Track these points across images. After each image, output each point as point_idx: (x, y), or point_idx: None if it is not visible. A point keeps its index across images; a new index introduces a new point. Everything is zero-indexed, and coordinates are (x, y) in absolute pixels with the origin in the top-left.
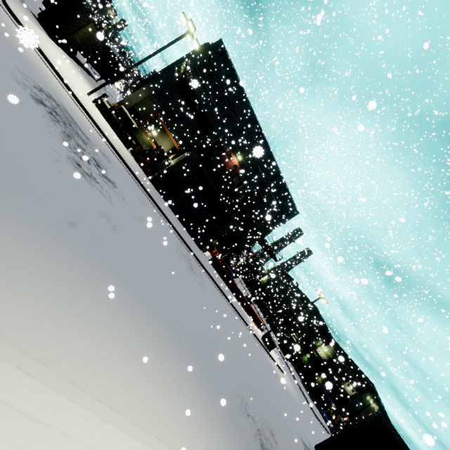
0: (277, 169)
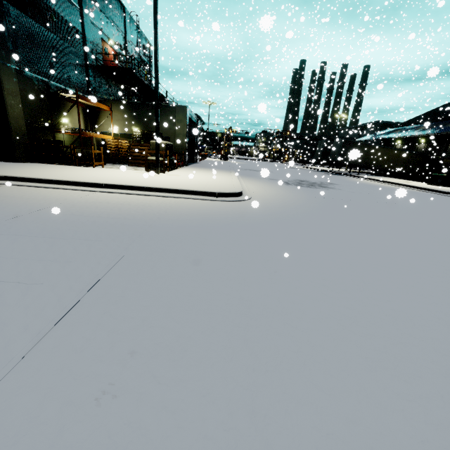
0: (128, 16)
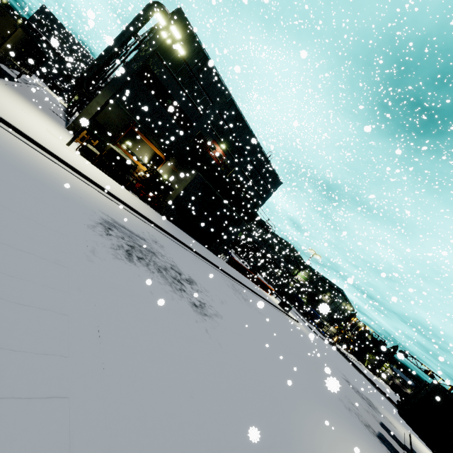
0: (259, 148)
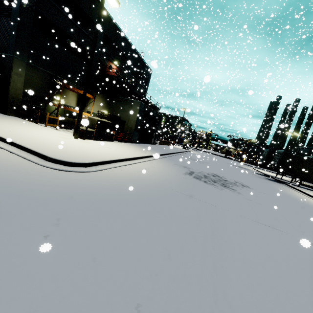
0: (135, 51)
